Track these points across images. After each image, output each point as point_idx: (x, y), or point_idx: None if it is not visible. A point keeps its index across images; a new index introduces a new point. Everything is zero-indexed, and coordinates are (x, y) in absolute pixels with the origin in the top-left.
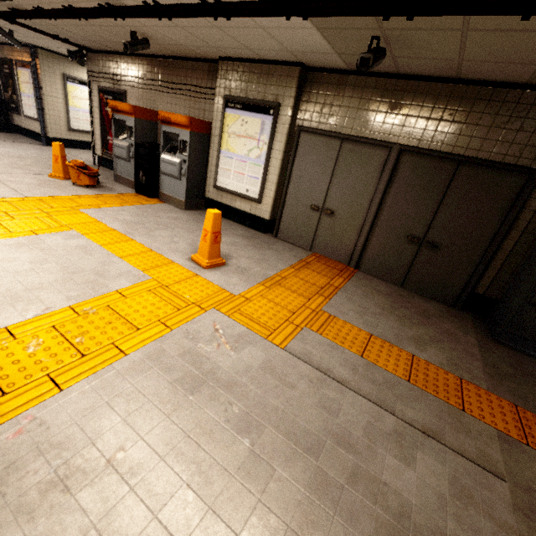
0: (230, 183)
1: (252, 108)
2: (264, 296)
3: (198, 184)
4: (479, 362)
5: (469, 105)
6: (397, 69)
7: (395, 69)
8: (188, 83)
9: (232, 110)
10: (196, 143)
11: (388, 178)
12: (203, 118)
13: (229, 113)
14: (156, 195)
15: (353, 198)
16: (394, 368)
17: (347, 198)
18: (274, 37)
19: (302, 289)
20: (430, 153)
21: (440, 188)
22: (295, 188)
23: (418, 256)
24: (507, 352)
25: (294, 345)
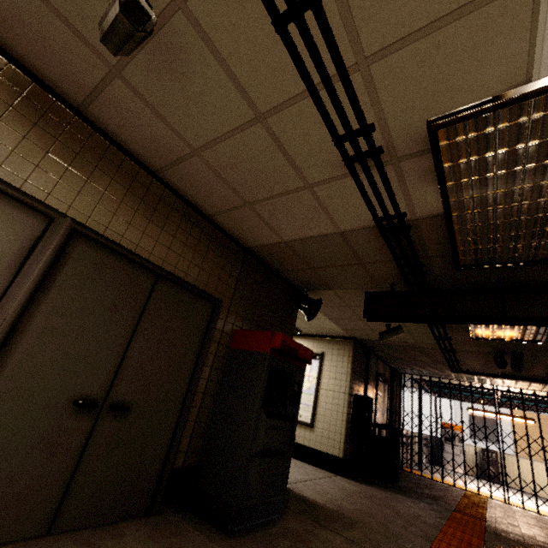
0: None
1: None
2: None
3: None
4: None
5: (167, 211)
6: (86, 100)
7: (83, 98)
8: None
9: None
10: None
11: (41, 276)
12: None
13: None
14: None
15: None
16: None
17: None
18: None
19: None
20: (123, 252)
21: (134, 309)
22: None
23: (93, 439)
24: (253, 543)
25: None
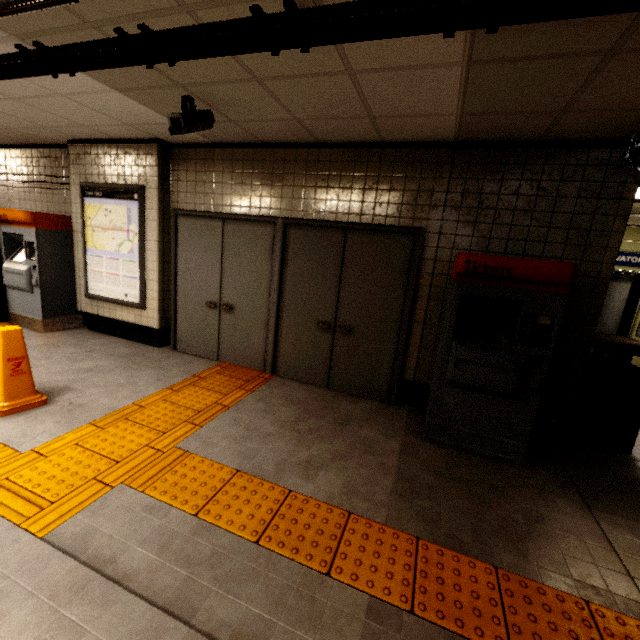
0: (105, 289)
1: (114, 194)
2: (80, 444)
3: (65, 295)
4: (391, 477)
5: (338, 169)
6: (256, 138)
7: (254, 138)
8: (41, 173)
9: (92, 200)
10: (51, 243)
11: (280, 258)
12: (66, 213)
13: (88, 203)
14: (7, 318)
15: (250, 286)
16: (245, 522)
17: (243, 287)
18: (89, 107)
19: (164, 419)
20: (314, 224)
21: (335, 262)
22: (184, 283)
23: (335, 346)
24: (437, 452)
25: (73, 524)
